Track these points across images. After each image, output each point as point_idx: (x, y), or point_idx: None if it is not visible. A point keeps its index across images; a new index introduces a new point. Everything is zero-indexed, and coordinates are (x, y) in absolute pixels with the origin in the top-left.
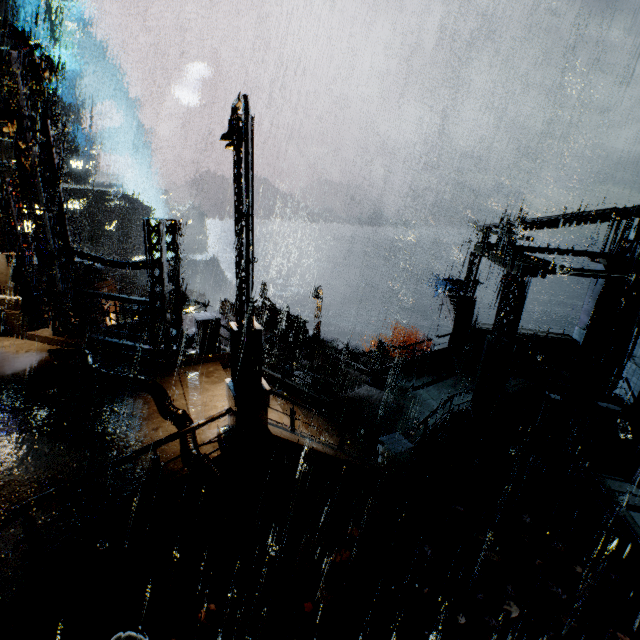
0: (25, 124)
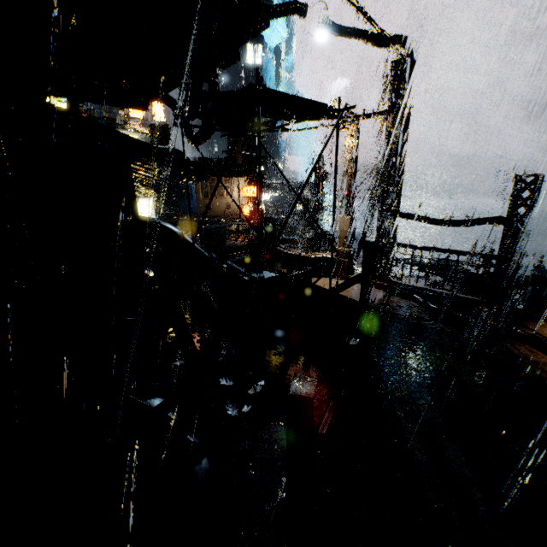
0: (402, 113)
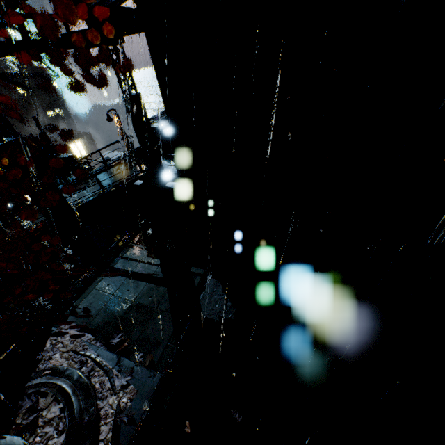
0: None
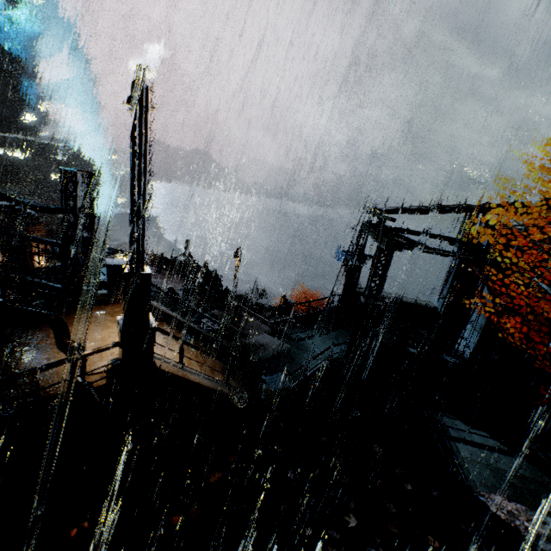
0: None
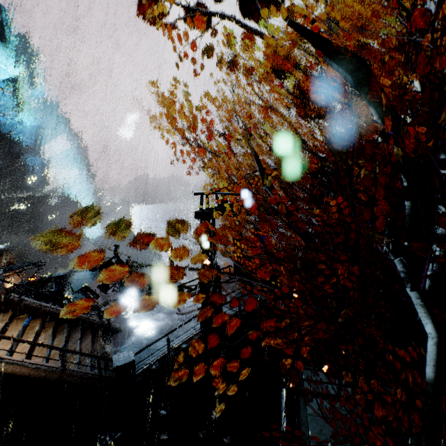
0: None
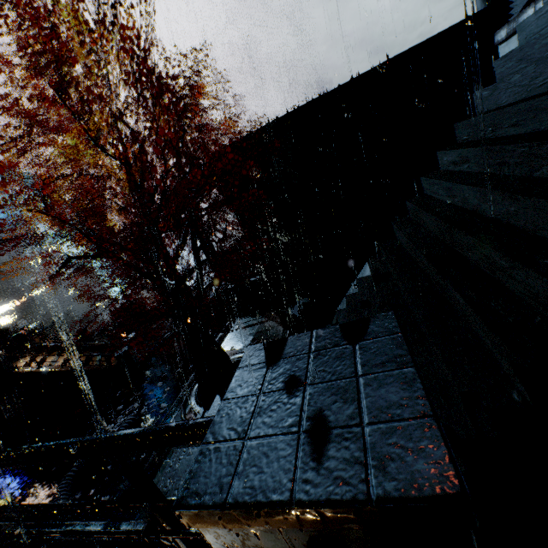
0: None
